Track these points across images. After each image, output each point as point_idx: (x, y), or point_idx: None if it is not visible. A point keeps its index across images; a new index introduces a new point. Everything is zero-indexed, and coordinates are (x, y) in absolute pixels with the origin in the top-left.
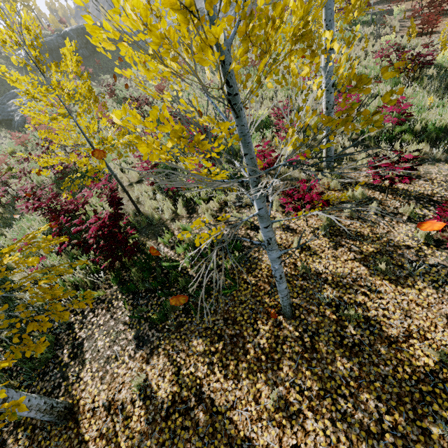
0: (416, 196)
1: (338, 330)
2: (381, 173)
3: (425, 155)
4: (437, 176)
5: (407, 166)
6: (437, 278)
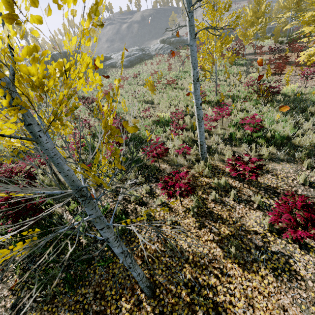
0: (265, 187)
1: (189, 314)
2: (236, 168)
3: (273, 155)
4: (281, 173)
5: (254, 166)
6: (277, 266)
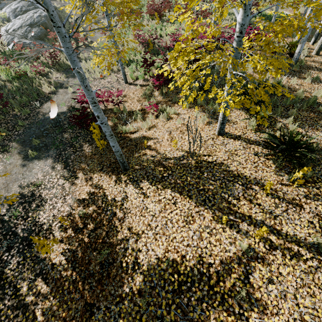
0: None
1: None
2: None
3: None
4: None
5: None
6: None
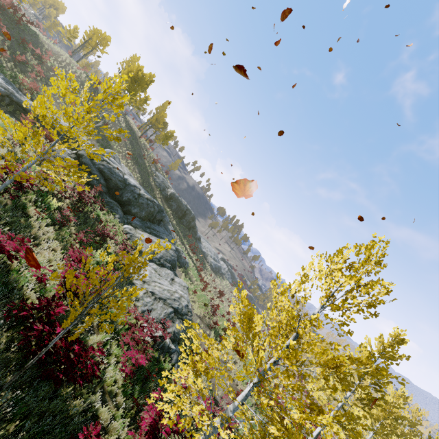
0: None
1: None
2: None
3: None
4: None
5: None
6: None
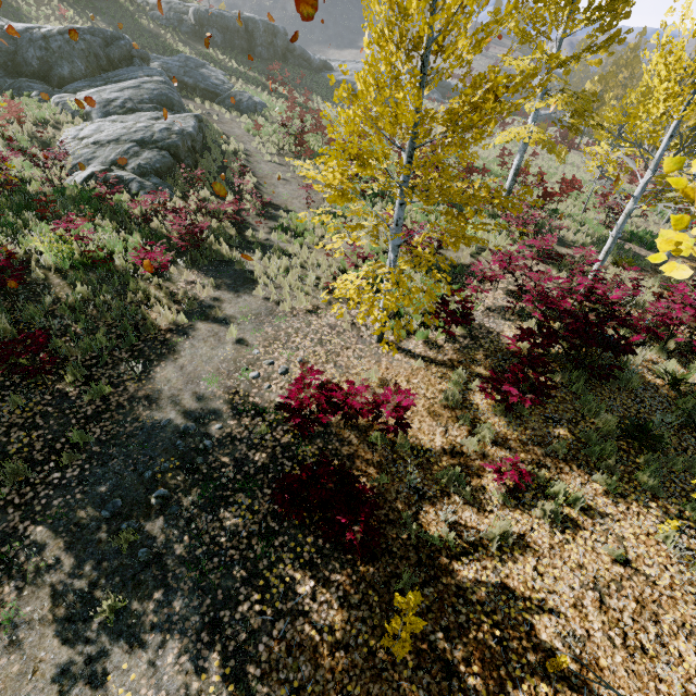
0: None
1: None
2: None
3: None
4: None
5: None
6: None
